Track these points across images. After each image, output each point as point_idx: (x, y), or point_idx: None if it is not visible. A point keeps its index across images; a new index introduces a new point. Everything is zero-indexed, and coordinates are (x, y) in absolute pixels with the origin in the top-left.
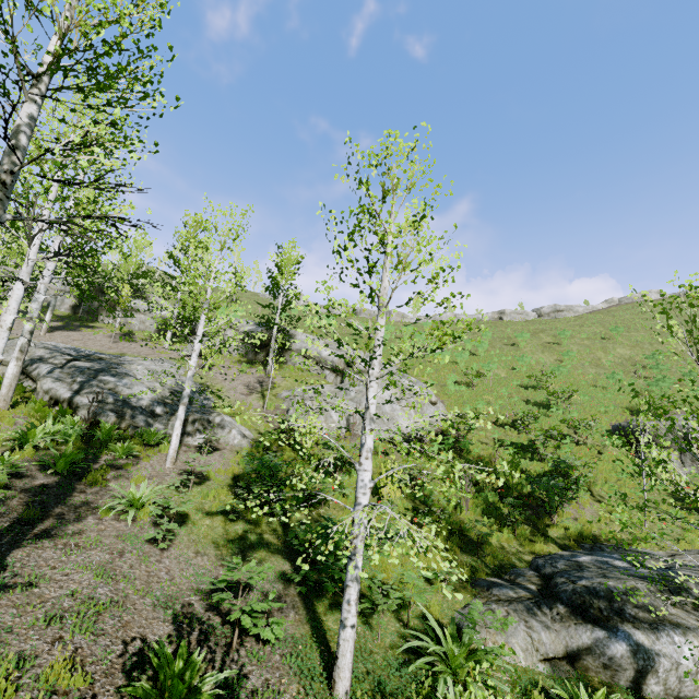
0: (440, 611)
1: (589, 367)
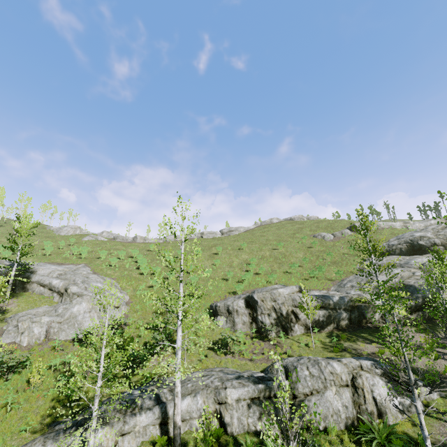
0: None
1: (227, 267)
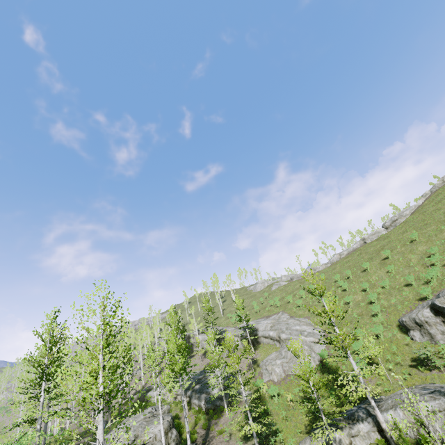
0: (295, 441)
1: (405, 269)
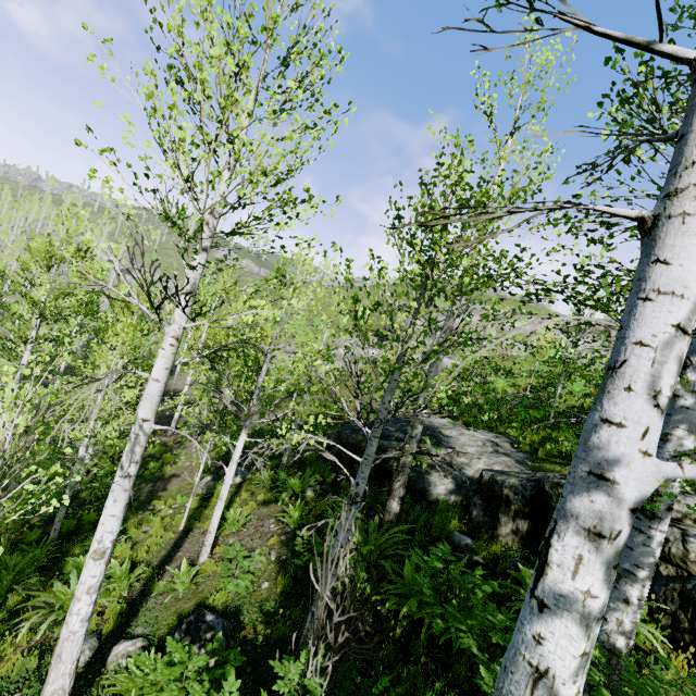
0: None
1: None
